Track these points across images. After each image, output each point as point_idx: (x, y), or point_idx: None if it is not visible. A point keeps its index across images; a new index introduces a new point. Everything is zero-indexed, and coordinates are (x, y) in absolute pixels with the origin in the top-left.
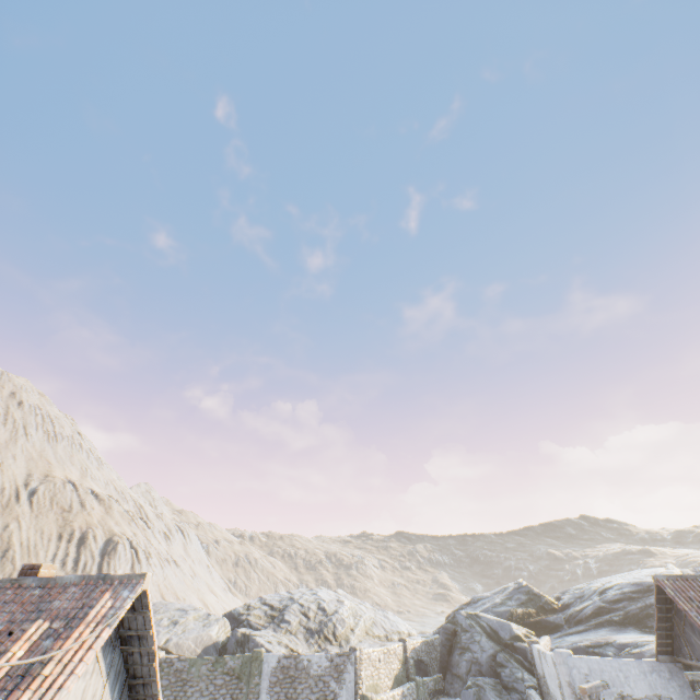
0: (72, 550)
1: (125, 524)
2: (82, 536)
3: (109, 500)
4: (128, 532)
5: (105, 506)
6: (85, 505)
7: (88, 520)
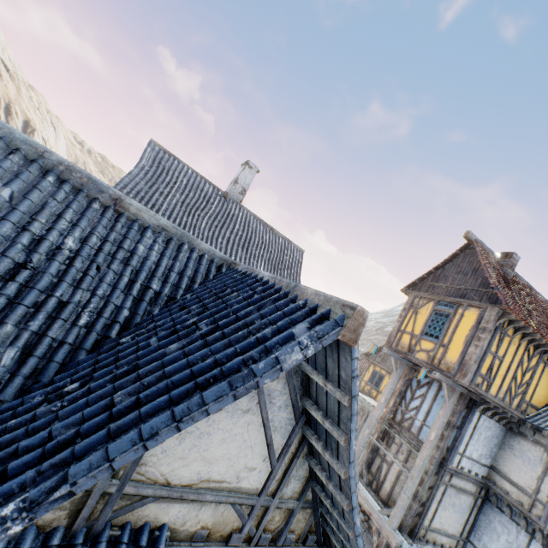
0: (2, 116)
1: (32, 112)
2: (7, 107)
3: (18, 80)
4: (36, 121)
5: (16, 86)
6: (2, 76)
7: (7, 92)
